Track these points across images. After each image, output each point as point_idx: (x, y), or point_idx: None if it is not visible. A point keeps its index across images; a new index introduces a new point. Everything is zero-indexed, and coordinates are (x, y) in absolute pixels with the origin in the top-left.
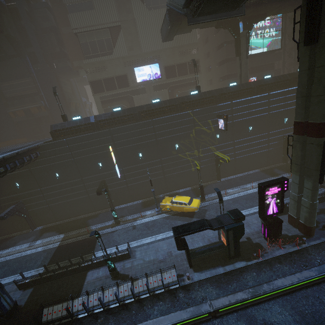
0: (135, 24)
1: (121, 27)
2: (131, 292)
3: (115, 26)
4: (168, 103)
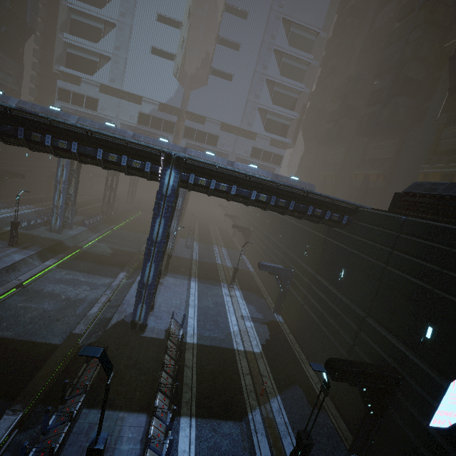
0: None
1: None
2: None
3: None
4: None
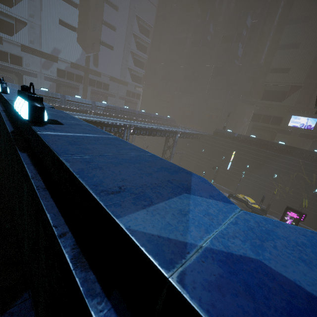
0: (316, 87)
1: (301, 87)
2: None
3: (297, 85)
4: (287, 148)
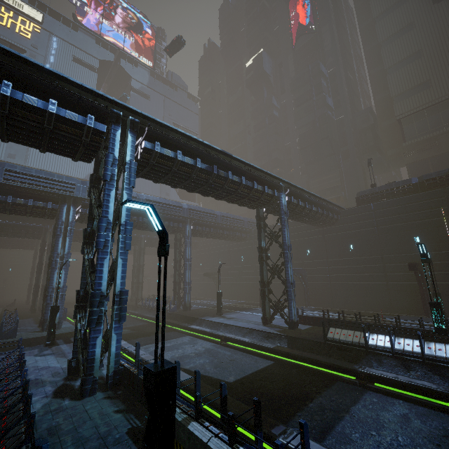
0: None
1: None
2: None
3: None
4: None
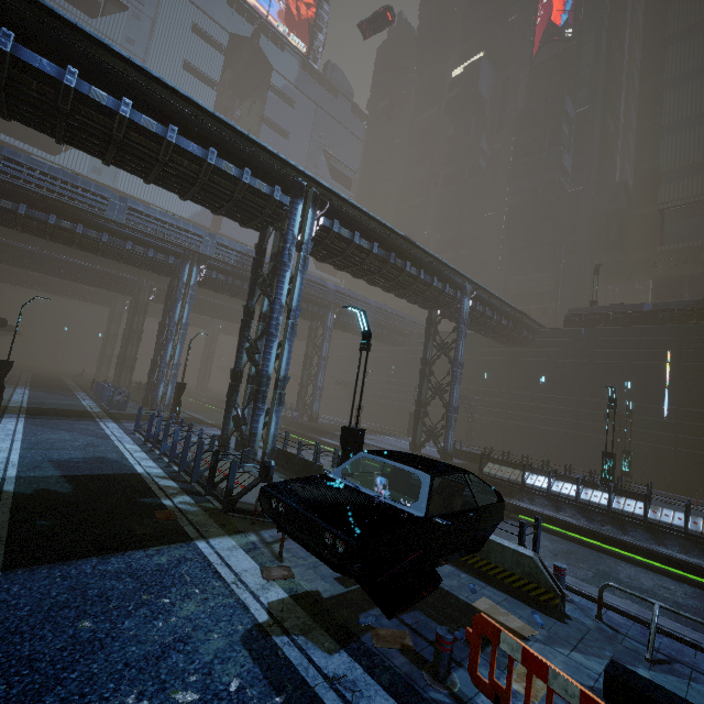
0: None
1: None
2: (639, 512)
3: None
4: None
